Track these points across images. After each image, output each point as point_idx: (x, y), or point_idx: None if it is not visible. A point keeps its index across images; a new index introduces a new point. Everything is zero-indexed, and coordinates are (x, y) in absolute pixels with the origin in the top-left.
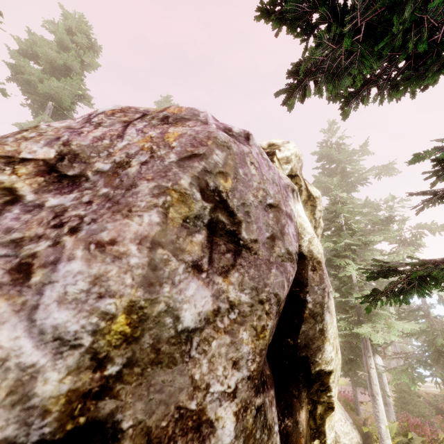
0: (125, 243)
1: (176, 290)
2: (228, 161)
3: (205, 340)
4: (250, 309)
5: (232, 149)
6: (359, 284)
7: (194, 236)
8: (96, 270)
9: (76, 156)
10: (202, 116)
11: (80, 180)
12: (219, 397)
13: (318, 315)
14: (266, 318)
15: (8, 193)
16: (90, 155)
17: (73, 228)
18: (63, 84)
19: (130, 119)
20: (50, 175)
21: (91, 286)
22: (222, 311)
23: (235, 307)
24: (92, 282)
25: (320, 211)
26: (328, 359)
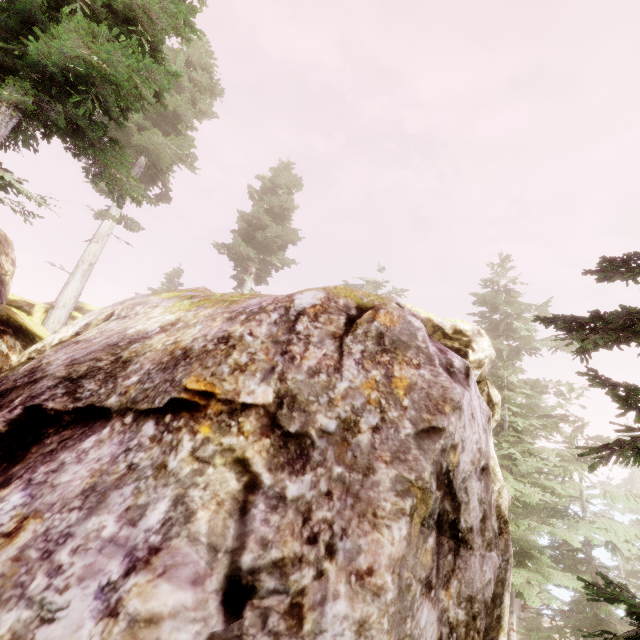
0: (382, 573)
1: (414, 623)
2: (458, 428)
3: None
4: (465, 629)
5: (462, 408)
6: (514, 510)
7: (427, 541)
8: (359, 614)
9: (294, 399)
10: (421, 340)
11: (306, 445)
12: None
13: (498, 596)
14: (477, 639)
15: (243, 469)
16: (308, 398)
17: (328, 546)
18: (170, 142)
19: (338, 330)
20: (275, 433)
21: (357, 638)
22: (443, 639)
23: (453, 630)
24: (357, 632)
25: (496, 421)
26: None
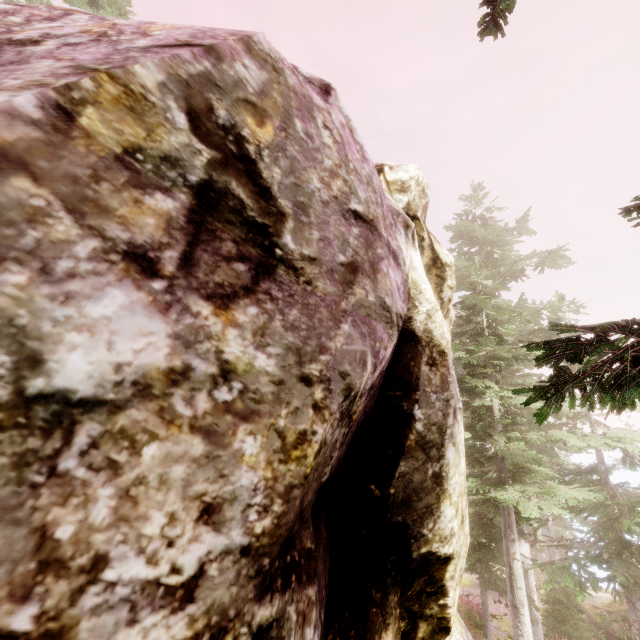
0: None
1: (52, 290)
2: (272, 93)
3: (120, 437)
4: (274, 388)
5: (284, 77)
6: (503, 421)
7: (151, 194)
8: None
9: None
10: None
11: None
12: (134, 596)
13: (434, 446)
14: (313, 417)
15: None
16: None
17: None
18: None
19: None
20: None
21: None
22: (195, 378)
23: (235, 377)
24: None
25: (451, 289)
26: (446, 533)
